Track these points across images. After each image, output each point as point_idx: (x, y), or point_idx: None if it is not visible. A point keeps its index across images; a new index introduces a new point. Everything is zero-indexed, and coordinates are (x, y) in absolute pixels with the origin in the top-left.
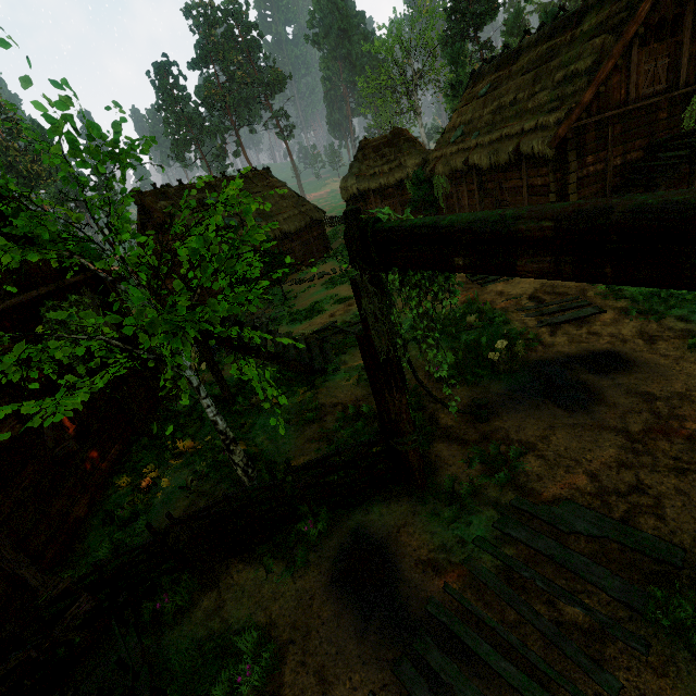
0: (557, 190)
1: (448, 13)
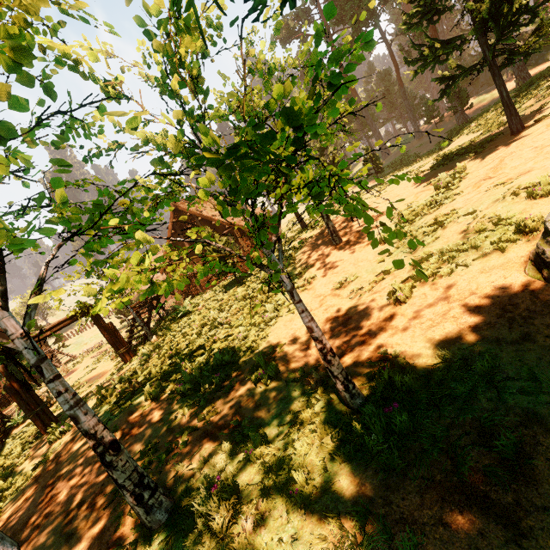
0: None
1: None
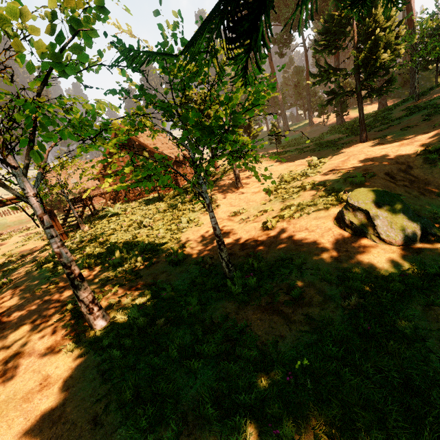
0: None
1: None
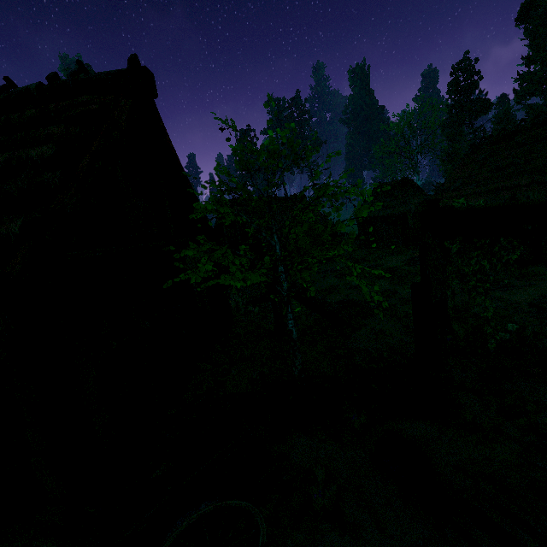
0: None
1: (450, 108)
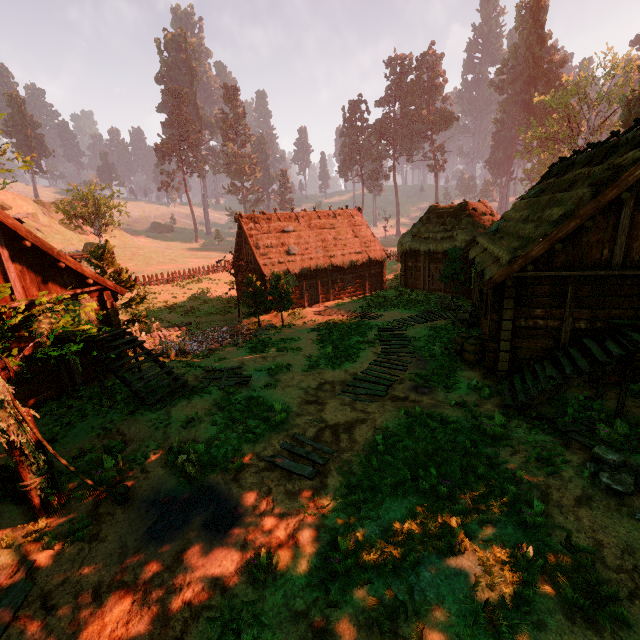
0: (491, 330)
1: None
